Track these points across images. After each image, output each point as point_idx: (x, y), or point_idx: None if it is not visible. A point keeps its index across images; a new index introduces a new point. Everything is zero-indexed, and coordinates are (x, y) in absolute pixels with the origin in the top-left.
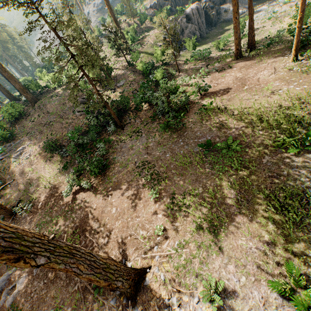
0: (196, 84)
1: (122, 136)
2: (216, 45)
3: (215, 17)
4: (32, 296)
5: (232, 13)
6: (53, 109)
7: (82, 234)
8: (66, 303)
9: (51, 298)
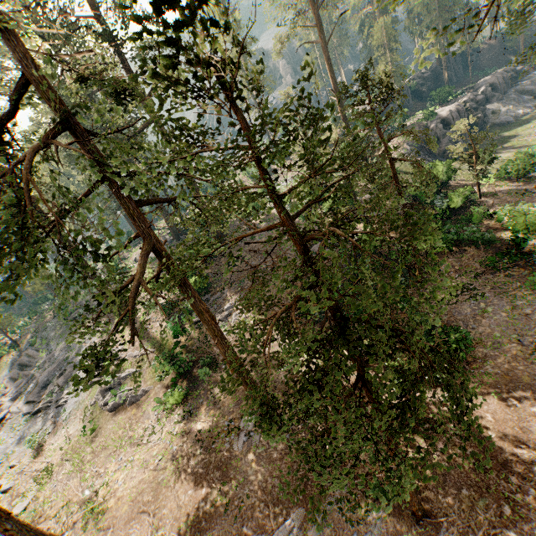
0: None
1: (439, 294)
2: (522, 158)
3: (481, 121)
4: None
5: (506, 115)
6: (265, 247)
7: (510, 473)
8: None
9: None
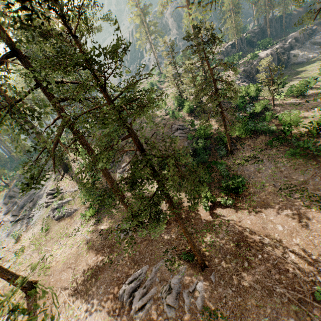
0: (305, 117)
1: (238, 160)
2: (303, 84)
3: (286, 61)
4: (225, 302)
5: (302, 57)
6: (148, 133)
7: (252, 248)
8: (283, 313)
9: (255, 306)
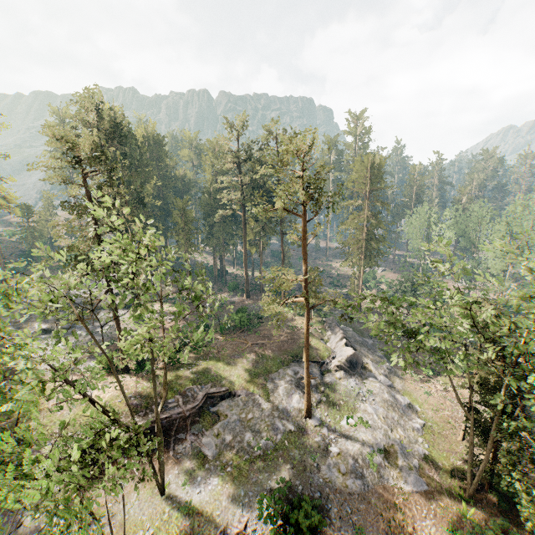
0: None
1: None
2: None
3: None
4: None
5: None
6: None
7: None
8: None
9: None
